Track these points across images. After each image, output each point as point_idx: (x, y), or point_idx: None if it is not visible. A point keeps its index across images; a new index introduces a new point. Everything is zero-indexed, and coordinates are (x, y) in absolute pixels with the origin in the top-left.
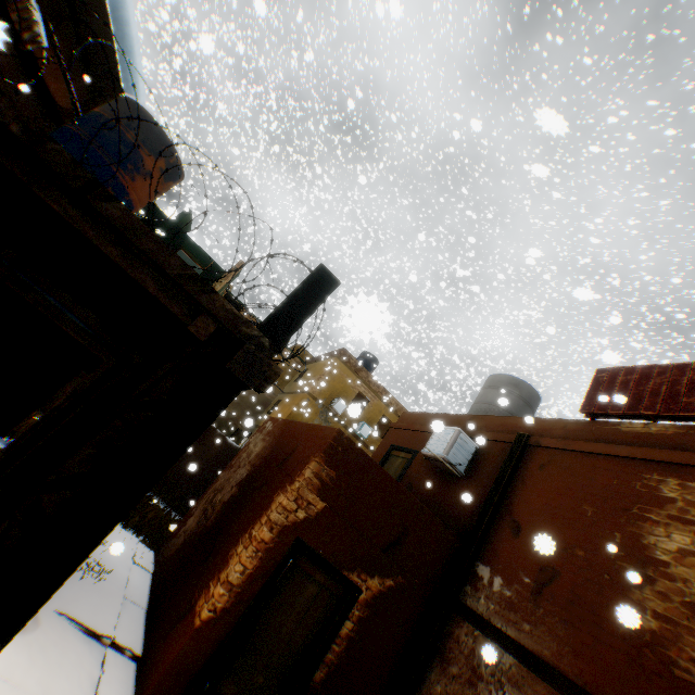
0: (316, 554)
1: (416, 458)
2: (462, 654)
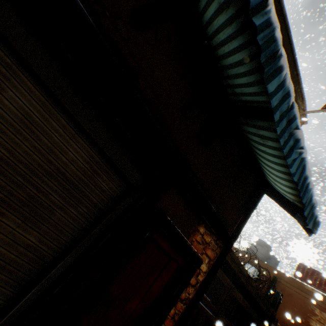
0: None
1: None
2: None
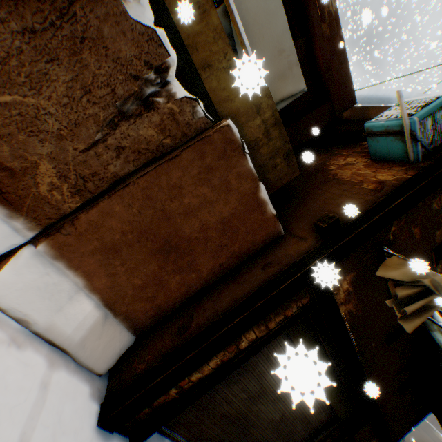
0: None
1: None
2: None
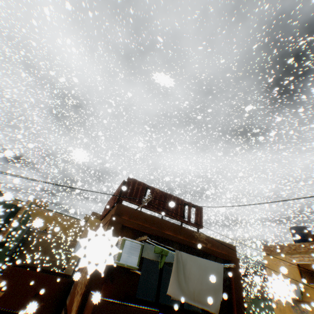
0: (2, 310)
1: None
2: None
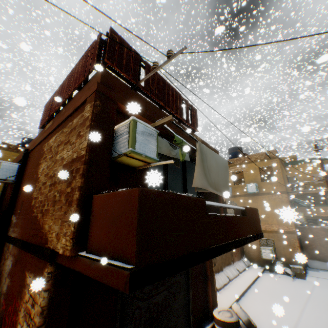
0: None
1: (10, 183)
2: (5, 256)
